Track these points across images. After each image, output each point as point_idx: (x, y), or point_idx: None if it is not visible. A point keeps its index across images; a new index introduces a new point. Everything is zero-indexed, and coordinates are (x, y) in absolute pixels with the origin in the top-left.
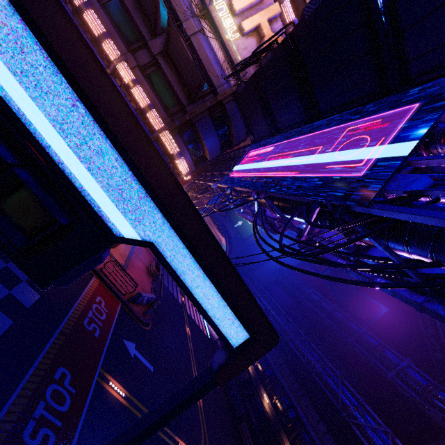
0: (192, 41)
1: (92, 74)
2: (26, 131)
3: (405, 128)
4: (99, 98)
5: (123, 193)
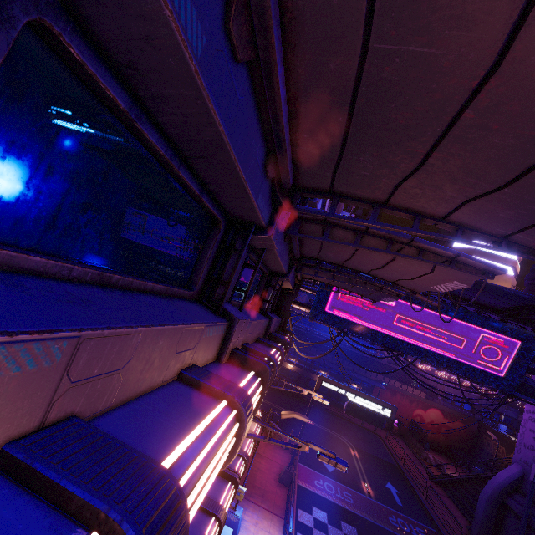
0: None
1: None
2: None
3: (520, 357)
4: None
5: None
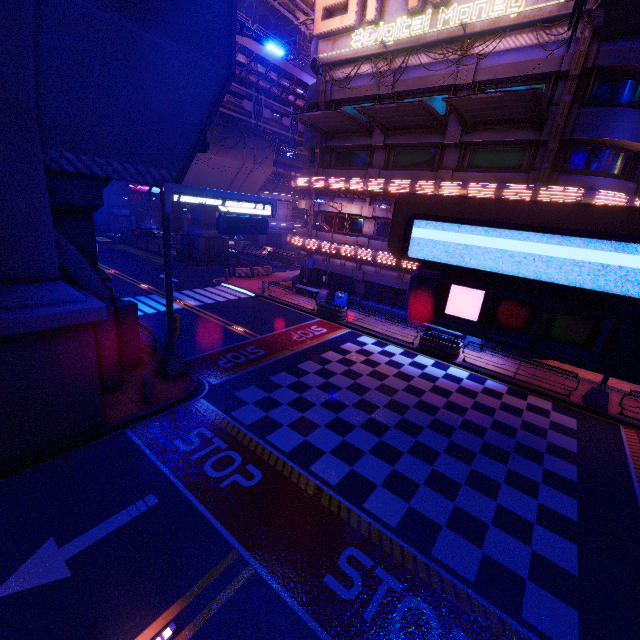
0: (479, 81)
1: (539, 212)
2: (530, 281)
3: None
4: (556, 220)
5: (639, 265)
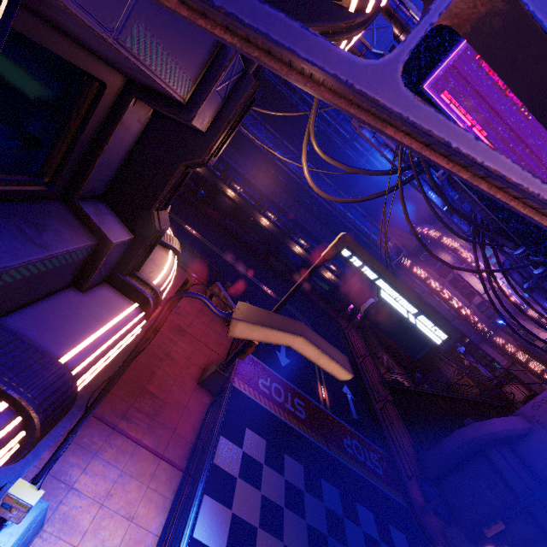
0: None
1: None
2: None
3: None
4: None
5: None
